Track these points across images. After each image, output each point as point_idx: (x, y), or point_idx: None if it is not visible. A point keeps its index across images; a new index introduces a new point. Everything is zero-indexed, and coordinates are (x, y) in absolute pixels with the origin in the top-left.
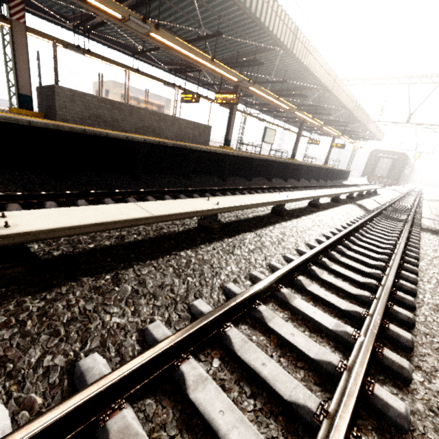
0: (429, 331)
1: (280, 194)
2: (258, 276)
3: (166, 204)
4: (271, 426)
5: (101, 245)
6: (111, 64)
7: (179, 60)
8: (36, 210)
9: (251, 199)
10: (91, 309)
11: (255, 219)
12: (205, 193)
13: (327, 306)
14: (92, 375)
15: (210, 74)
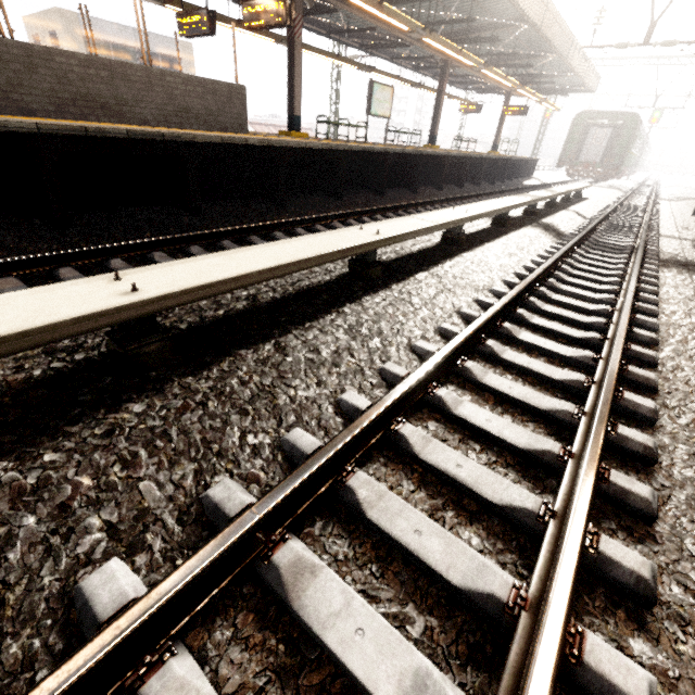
0: (691, 605)
1: (363, 228)
2: (222, 506)
3: None
4: None
5: None
6: None
7: None
8: None
9: (270, 254)
10: None
11: (301, 296)
12: (220, 241)
13: (417, 568)
14: None
15: None
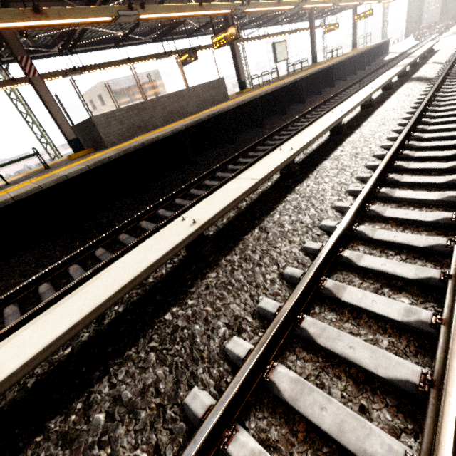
0: None
1: (332, 112)
2: (355, 190)
3: (256, 169)
4: (417, 263)
5: (230, 217)
6: (105, 68)
7: (156, 22)
8: (191, 210)
9: (312, 131)
10: (265, 249)
11: (320, 147)
12: (256, 148)
13: (425, 187)
14: (296, 274)
15: (192, 17)
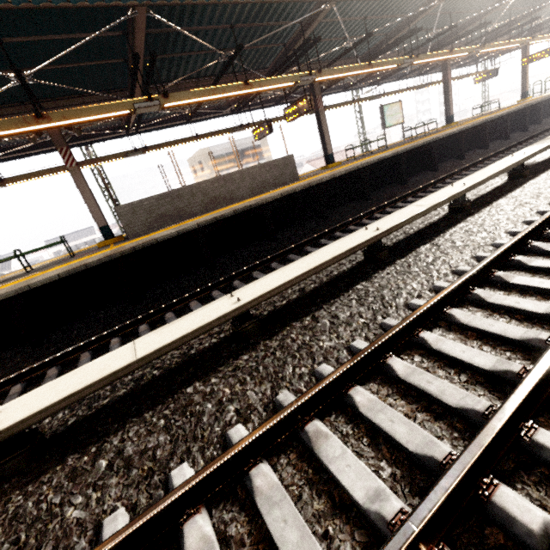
0: None
1: (368, 228)
2: (283, 403)
3: (168, 329)
4: None
5: (113, 398)
6: (169, 146)
7: None
8: (31, 392)
9: (304, 264)
10: (58, 502)
11: (331, 283)
12: (287, 256)
13: (391, 442)
14: None
15: None
